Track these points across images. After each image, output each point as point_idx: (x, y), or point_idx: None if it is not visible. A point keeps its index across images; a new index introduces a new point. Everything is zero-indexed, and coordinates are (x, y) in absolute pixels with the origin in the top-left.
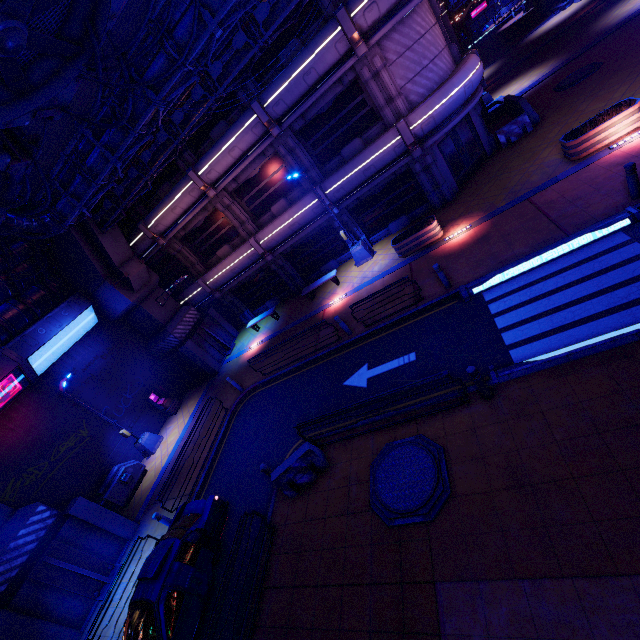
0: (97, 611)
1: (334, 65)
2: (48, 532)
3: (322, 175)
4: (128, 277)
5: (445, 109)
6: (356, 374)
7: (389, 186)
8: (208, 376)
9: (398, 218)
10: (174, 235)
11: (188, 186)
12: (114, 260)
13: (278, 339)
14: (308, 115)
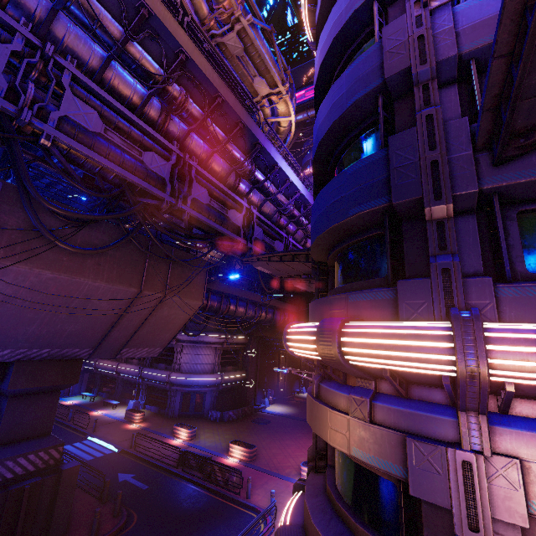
0: None
1: None
2: None
3: (150, 365)
4: None
5: (182, 381)
6: None
7: (163, 391)
8: None
9: (157, 406)
10: None
11: None
12: None
13: (73, 406)
14: None
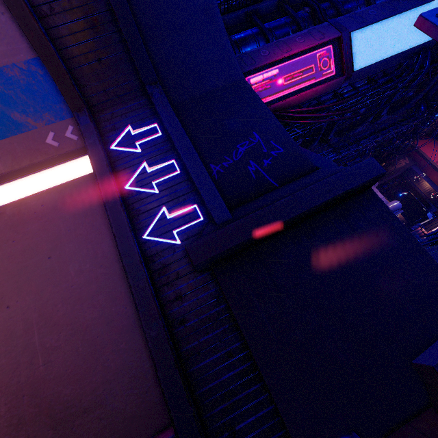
0: None
1: None
2: None
3: None
4: None
5: (398, 205)
6: None
7: None
8: None
9: None
10: None
11: None
12: None
13: None
14: None
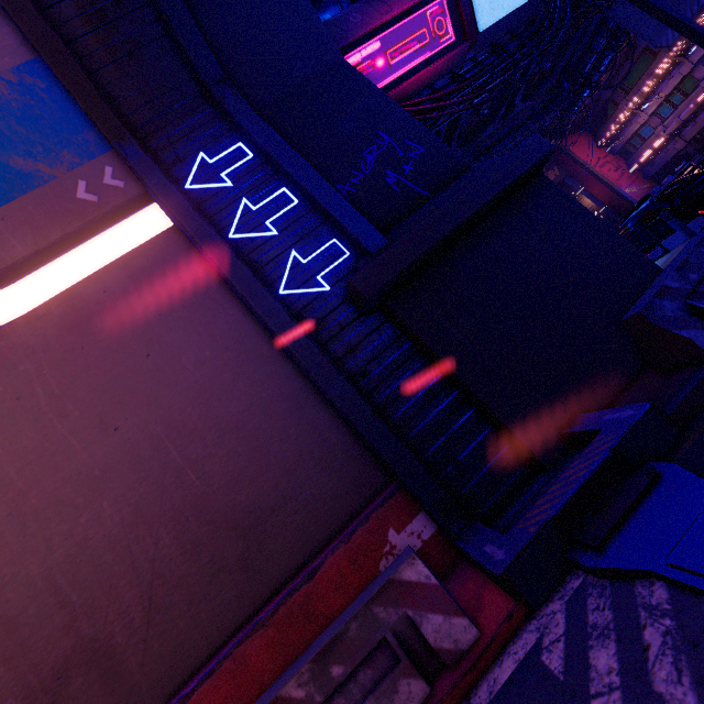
0: None
1: None
2: None
3: None
4: None
5: None
6: None
7: None
8: None
9: None
10: None
11: None
12: None
13: None
14: None
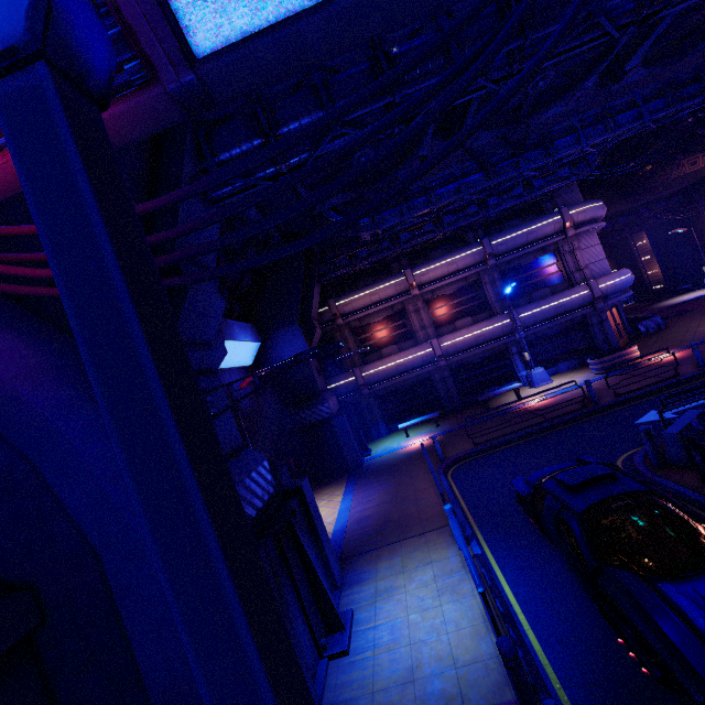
0: (336, 671)
1: (546, 236)
2: (268, 502)
3: (512, 306)
4: (315, 329)
5: (622, 283)
6: (646, 416)
7: (563, 332)
8: (344, 470)
9: (568, 360)
10: (348, 322)
11: (398, 280)
12: (312, 309)
13: (461, 430)
14: (512, 263)
